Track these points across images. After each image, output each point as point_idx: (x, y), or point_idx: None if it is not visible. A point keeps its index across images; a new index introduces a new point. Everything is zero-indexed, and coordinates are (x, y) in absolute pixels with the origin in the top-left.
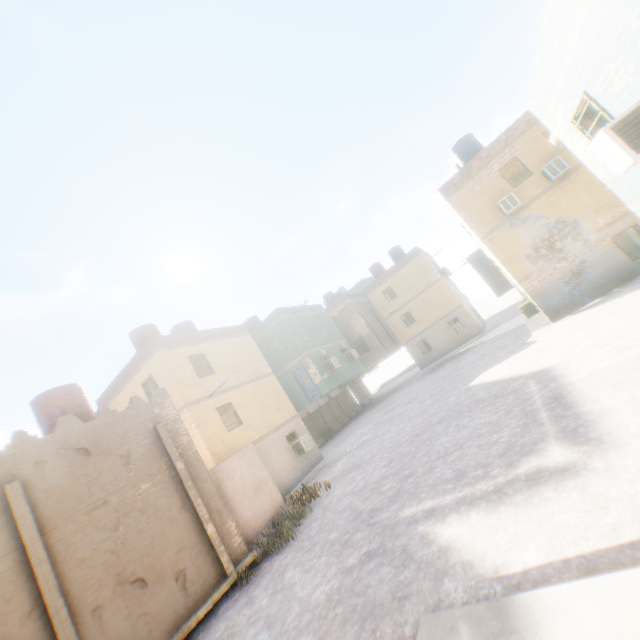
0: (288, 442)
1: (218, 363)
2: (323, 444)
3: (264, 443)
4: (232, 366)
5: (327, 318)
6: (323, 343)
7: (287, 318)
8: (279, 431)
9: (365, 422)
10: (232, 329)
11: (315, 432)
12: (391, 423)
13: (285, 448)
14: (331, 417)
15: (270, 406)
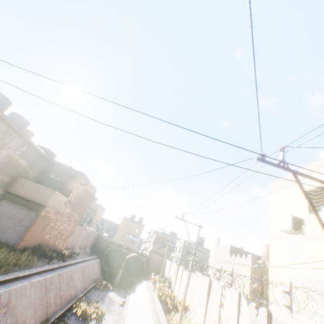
0: None
1: None
2: None
3: None
4: None
5: None
6: None
7: None
8: None
9: None
10: None
11: None
12: None
13: None
14: None
15: None
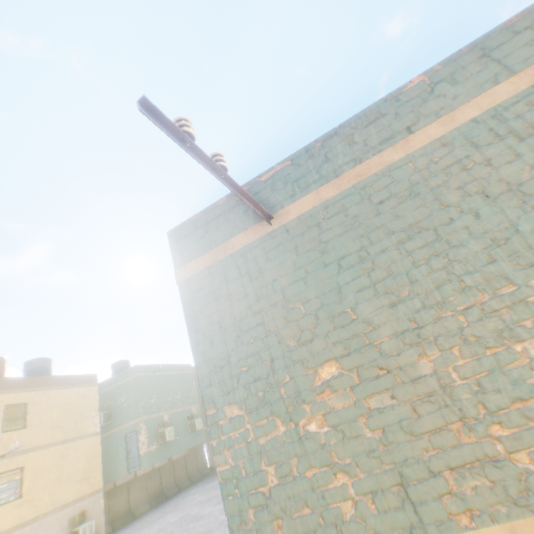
0: (69, 525)
1: (39, 415)
2: (144, 511)
3: (36, 525)
4: (55, 420)
5: (190, 379)
6: (171, 407)
7: (143, 376)
8: (66, 509)
9: (186, 502)
10: (81, 378)
11: (144, 493)
12: (185, 527)
13: (60, 533)
14: (171, 476)
15: (73, 474)
